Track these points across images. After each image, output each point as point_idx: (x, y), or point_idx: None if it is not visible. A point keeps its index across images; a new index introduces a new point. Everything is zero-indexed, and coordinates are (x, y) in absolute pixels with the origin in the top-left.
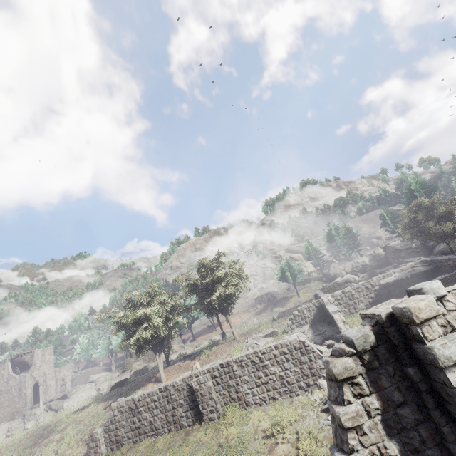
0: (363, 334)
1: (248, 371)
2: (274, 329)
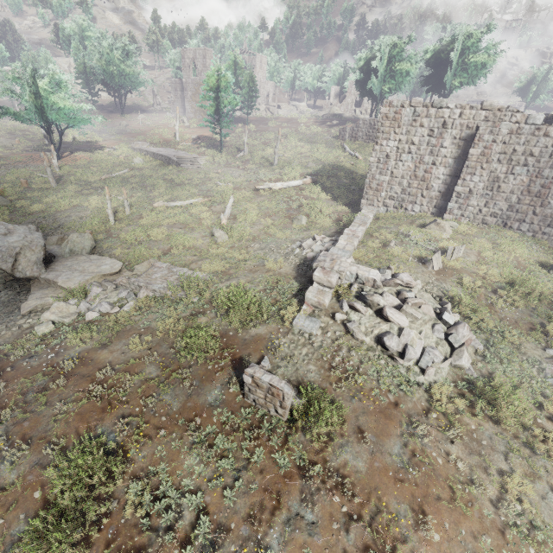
0: None
1: None
2: None
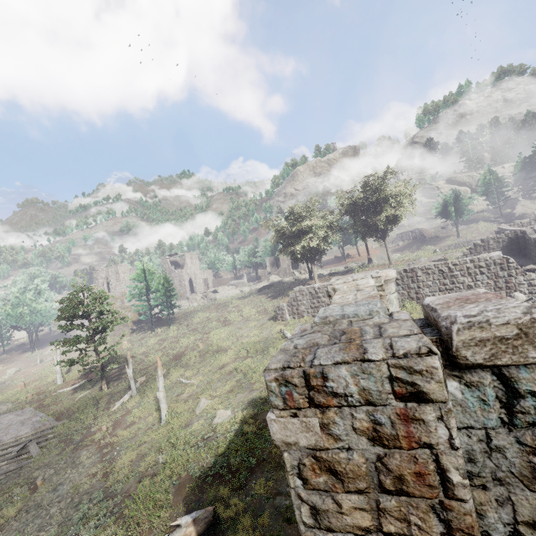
0: None
1: (433, 278)
2: (443, 257)
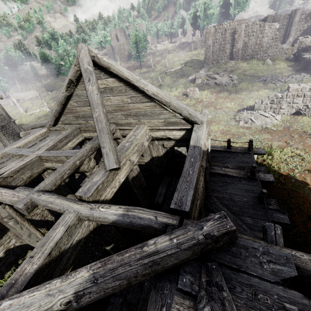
0: (261, 19)
1: None
2: None
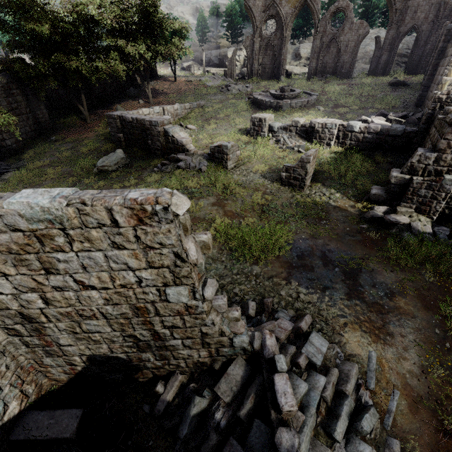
0: None
1: None
2: None
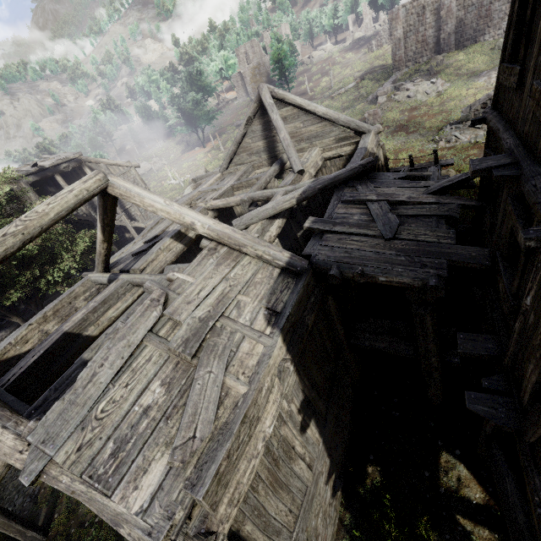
0: None
1: None
2: None
